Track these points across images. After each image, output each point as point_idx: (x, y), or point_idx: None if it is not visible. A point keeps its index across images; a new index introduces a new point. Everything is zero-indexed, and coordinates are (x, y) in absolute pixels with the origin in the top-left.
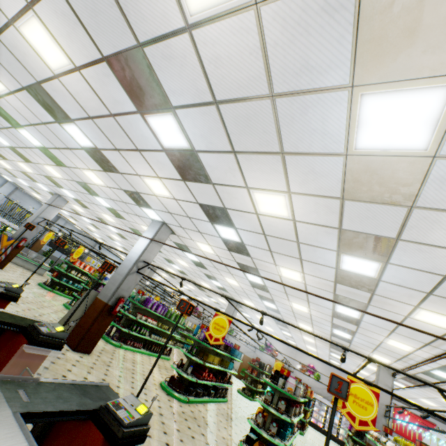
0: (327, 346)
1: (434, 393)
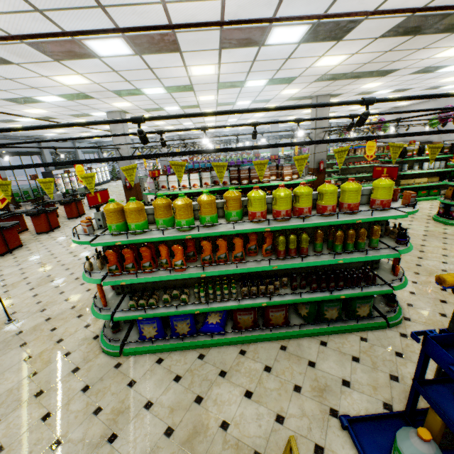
0: None
1: None
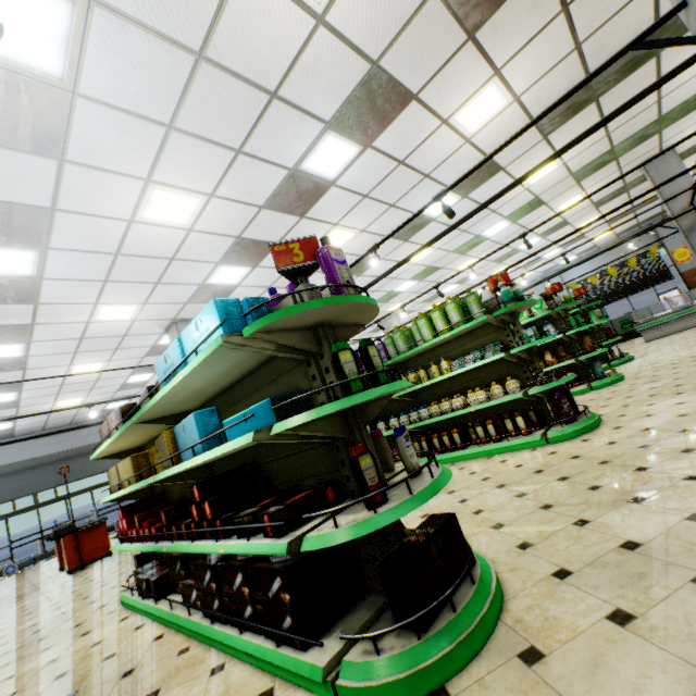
0: None
1: None
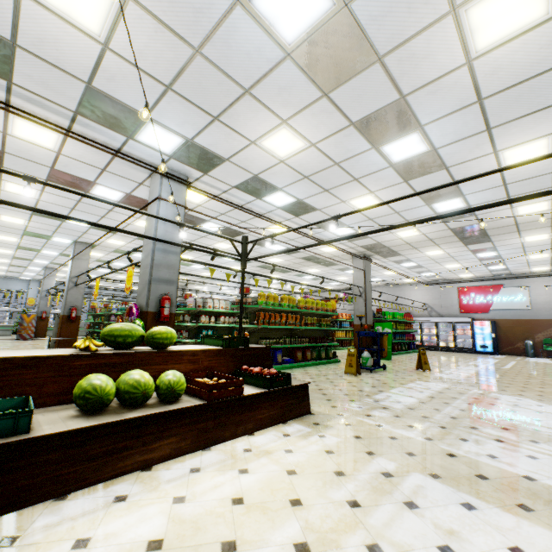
0: (326, 267)
1: (412, 253)
